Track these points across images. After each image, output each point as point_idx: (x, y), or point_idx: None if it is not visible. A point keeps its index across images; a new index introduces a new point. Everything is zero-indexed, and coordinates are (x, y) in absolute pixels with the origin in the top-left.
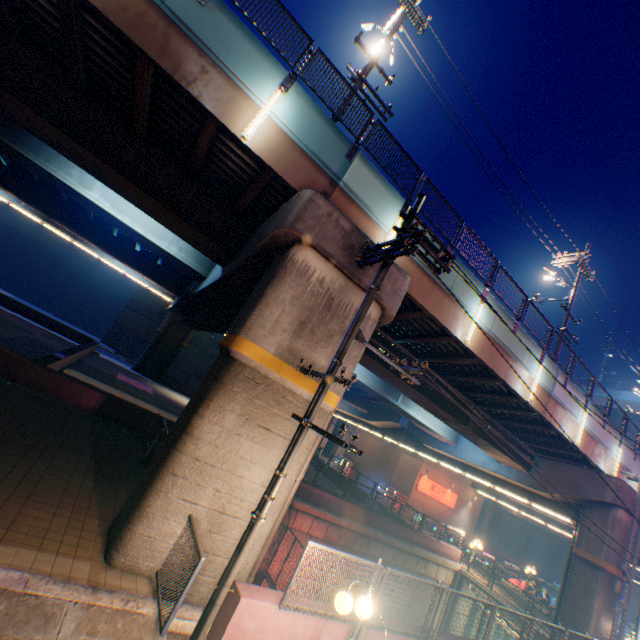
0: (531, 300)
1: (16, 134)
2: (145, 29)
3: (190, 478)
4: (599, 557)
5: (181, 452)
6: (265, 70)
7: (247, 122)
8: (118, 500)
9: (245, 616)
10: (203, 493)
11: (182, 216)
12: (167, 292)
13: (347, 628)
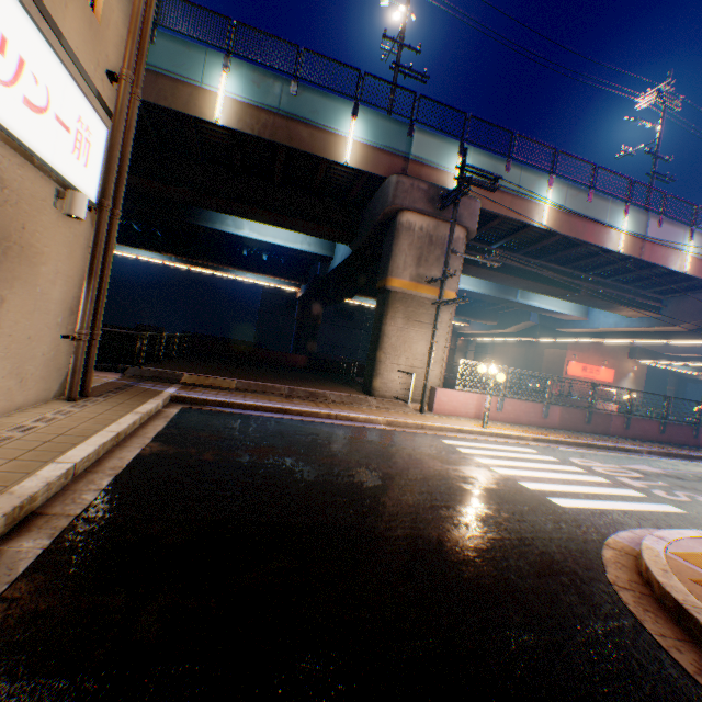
0: (619, 156)
1: (192, 215)
2: (278, 132)
3: (391, 354)
4: None
5: (383, 343)
6: (340, 111)
7: (343, 152)
8: (355, 388)
9: (441, 396)
10: (400, 360)
11: (317, 223)
12: (292, 285)
13: (495, 400)
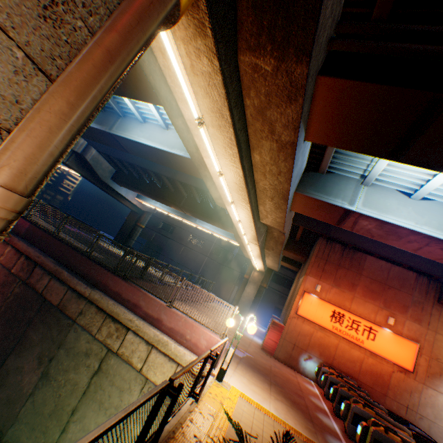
0: None
1: None
2: None
3: None
4: None
5: None
6: None
7: None
8: None
9: None
10: None
11: None
12: None
13: None
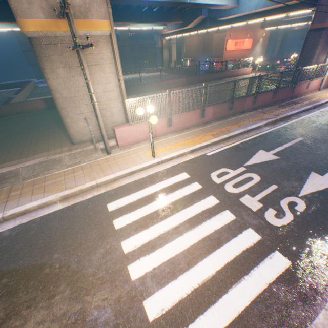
0: None
1: None
2: None
3: (71, 107)
4: (325, 23)
5: (57, 100)
6: None
7: None
8: None
9: (121, 134)
10: (82, 109)
11: None
12: None
13: (166, 120)
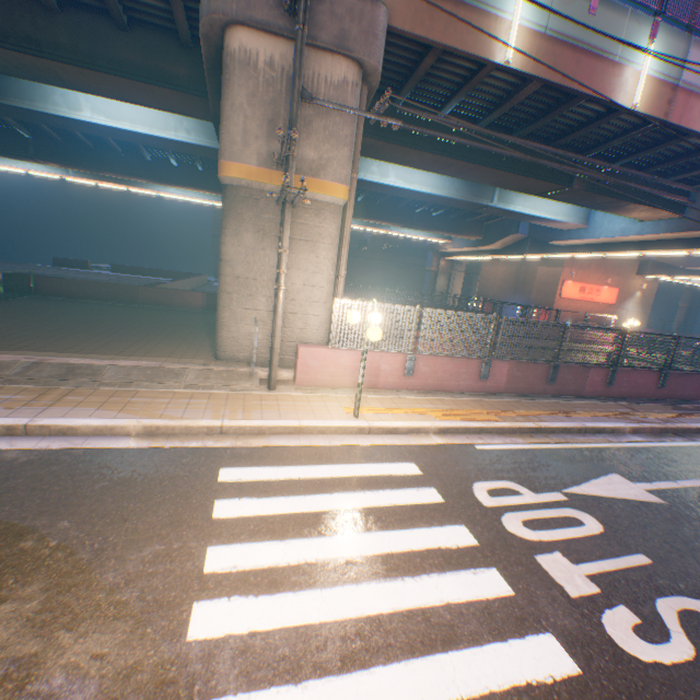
0: None
1: None
2: None
3: (241, 293)
4: None
5: (224, 277)
6: None
7: None
8: None
9: (308, 360)
10: (257, 302)
11: (143, 81)
12: None
13: (403, 360)
